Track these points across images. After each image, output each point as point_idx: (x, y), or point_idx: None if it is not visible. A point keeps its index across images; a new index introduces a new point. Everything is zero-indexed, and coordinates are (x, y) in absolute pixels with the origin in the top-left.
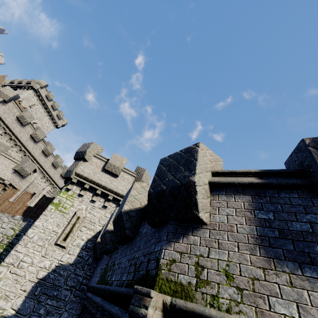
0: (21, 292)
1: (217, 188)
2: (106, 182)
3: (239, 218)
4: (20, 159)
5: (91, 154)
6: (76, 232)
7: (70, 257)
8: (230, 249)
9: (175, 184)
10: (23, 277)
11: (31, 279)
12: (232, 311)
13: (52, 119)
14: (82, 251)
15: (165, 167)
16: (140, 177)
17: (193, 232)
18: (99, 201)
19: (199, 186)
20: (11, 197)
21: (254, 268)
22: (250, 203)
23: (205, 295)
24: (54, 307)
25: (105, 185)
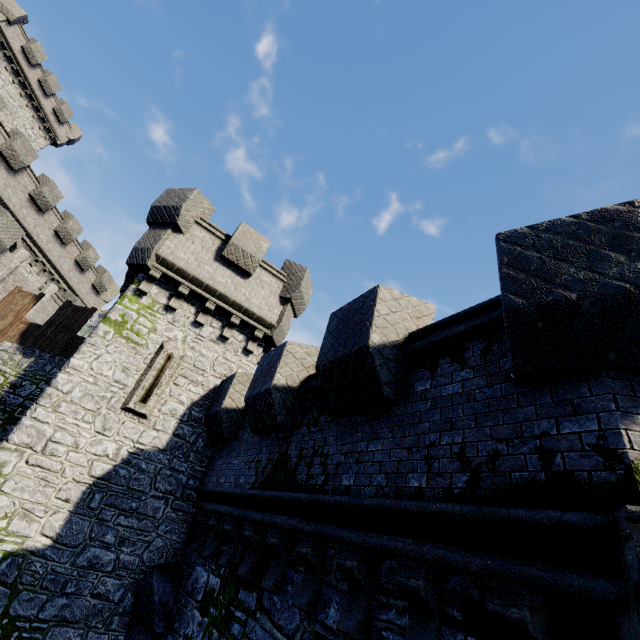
0: (58, 503)
1: None
2: (225, 285)
3: None
4: None
5: (191, 216)
6: (166, 386)
7: (159, 436)
8: None
9: (615, 289)
10: (58, 473)
11: (78, 479)
12: None
13: (41, 119)
14: (183, 425)
15: (536, 251)
16: (296, 283)
17: None
18: (211, 326)
19: None
20: None
21: None
22: None
23: None
24: (134, 530)
25: (224, 292)
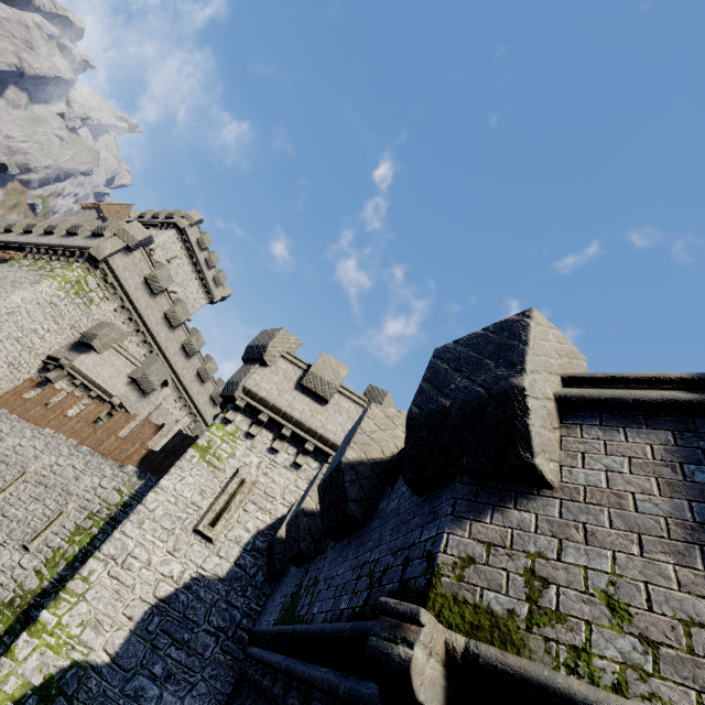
0: (123, 619)
1: (578, 410)
2: (302, 412)
3: (641, 479)
4: (141, 359)
5: (277, 352)
6: (235, 511)
7: (221, 563)
8: (617, 547)
9: (474, 395)
10: (130, 588)
11: (144, 597)
12: (629, 692)
13: (204, 286)
14: (245, 554)
15: (446, 364)
16: None
17: (518, 502)
18: (286, 452)
19: (534, 398)
20: (121, 428)
21: (688, 597)
22: (669, 448)
23: (555, 645)
24: (181, 666)
25: (299, 419)
